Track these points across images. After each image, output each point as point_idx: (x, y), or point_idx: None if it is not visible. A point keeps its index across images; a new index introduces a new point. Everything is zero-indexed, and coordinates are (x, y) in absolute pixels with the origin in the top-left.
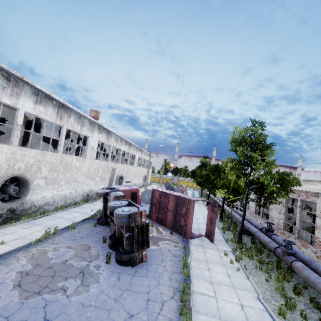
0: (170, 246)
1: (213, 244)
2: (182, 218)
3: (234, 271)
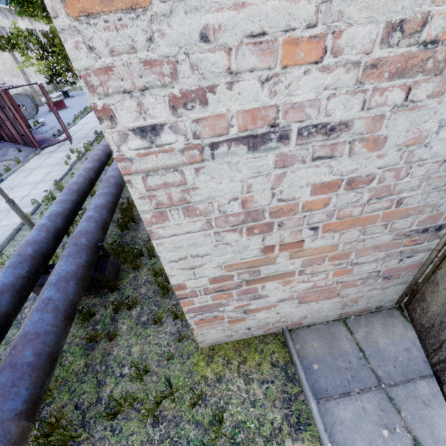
0: (2, 167)
1: (74, 145)
2: (19, 125)
3: (64, 166)
